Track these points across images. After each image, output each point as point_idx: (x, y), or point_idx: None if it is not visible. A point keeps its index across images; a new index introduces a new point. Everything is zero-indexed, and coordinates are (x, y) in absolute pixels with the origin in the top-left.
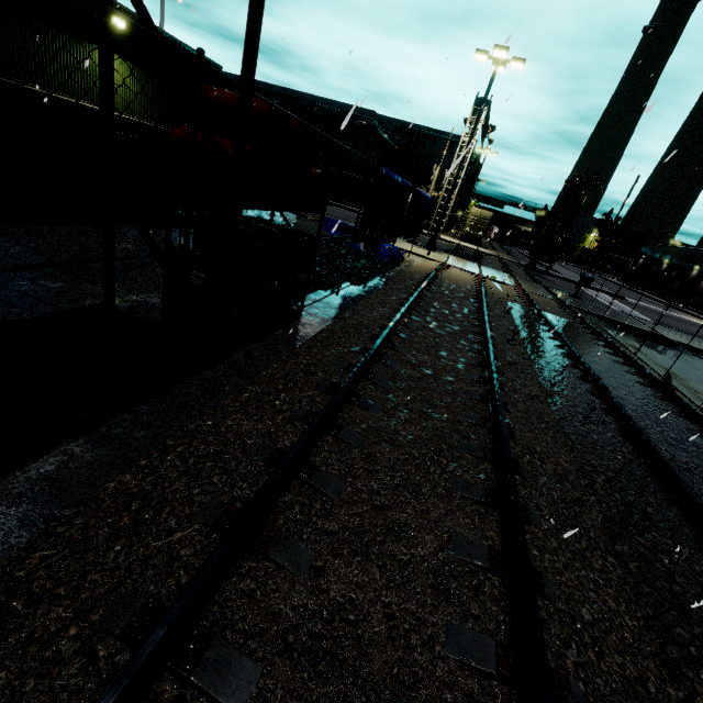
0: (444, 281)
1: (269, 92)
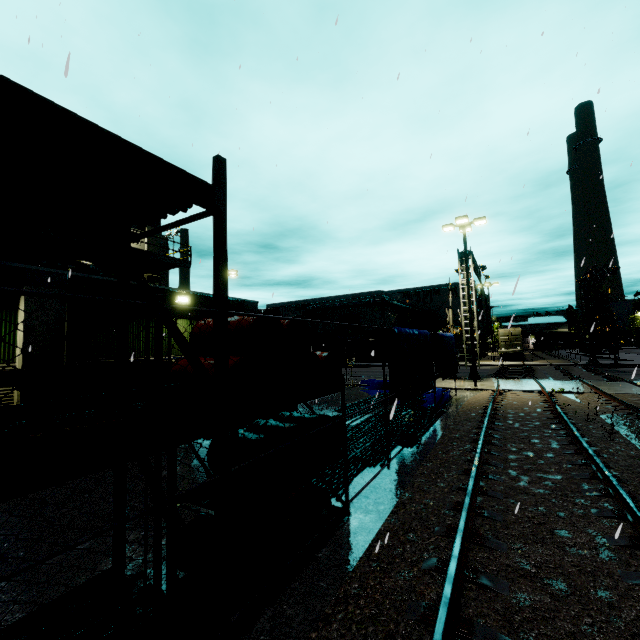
0: (506, 411)
1: (303, 305)
